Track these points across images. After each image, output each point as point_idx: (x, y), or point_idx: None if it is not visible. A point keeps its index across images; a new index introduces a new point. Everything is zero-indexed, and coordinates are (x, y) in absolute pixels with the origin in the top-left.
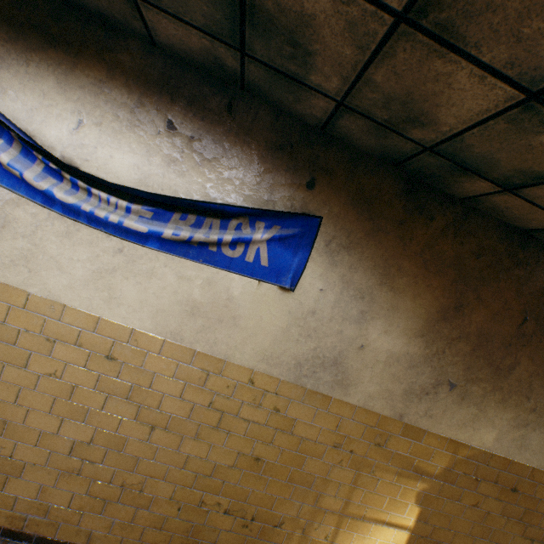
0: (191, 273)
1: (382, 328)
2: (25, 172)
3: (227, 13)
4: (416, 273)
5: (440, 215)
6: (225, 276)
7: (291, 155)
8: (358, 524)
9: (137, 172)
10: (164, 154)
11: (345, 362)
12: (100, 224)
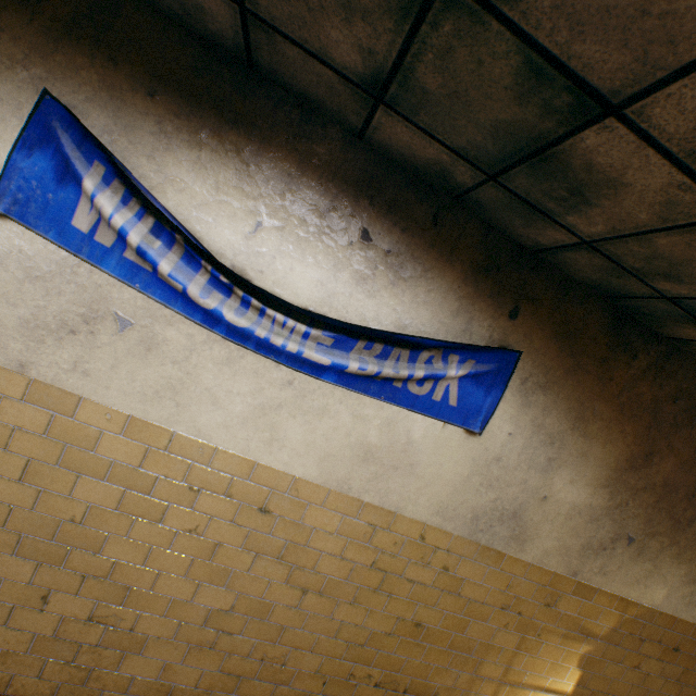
0: (369, 411)
1: (567, 477)
2: (190, 285)
3: (507, 150)
4: (610, 417)
5: (643, 354)
6: (407, 416)
7: (496, 279)
8: (515, 692)
9: (320, 289)
10: (354, 269)
11: (525, 515)
12: (271, 352)
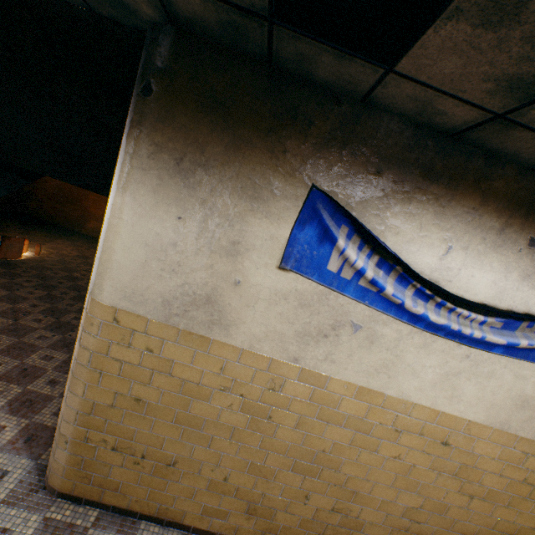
0: (527, 372)
1: None
2: (405, 299)
3: None
4: None
5: None
6: None
7: None
8: None
9: (493, 287)
10: (520, 269)
11: None
12: (456, 337)
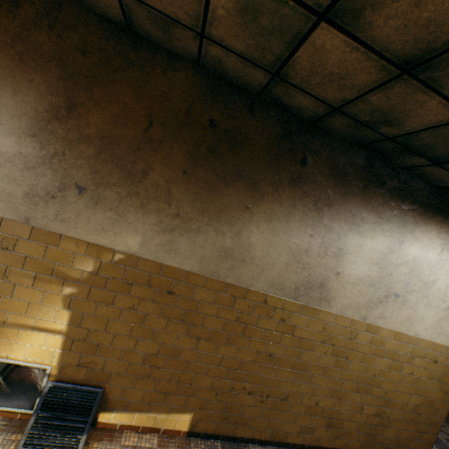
0: None
1: None
2: None
3: None
4: (11, 66)
5: (28, 3)
6: None
7: None
8: (1, 331)
9: None
10: None
11: None
12: None
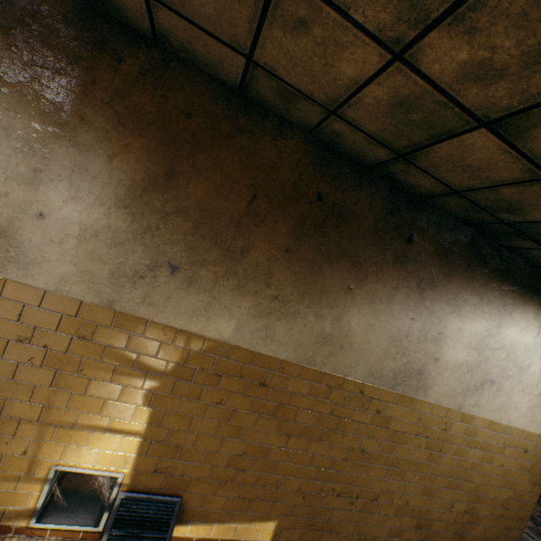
0: None
1: (68, 194)
2: None
3: None
4: (107, 127)
5: (132, 57)
6: None
7: None
8: (69, 434)
9: None
10: None
11: (19, 234)
12: None
